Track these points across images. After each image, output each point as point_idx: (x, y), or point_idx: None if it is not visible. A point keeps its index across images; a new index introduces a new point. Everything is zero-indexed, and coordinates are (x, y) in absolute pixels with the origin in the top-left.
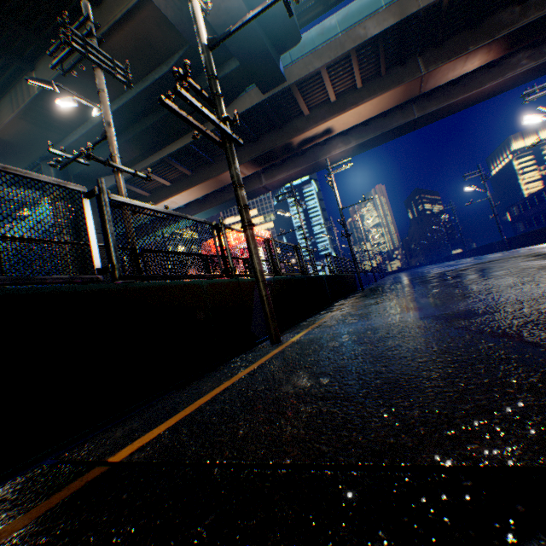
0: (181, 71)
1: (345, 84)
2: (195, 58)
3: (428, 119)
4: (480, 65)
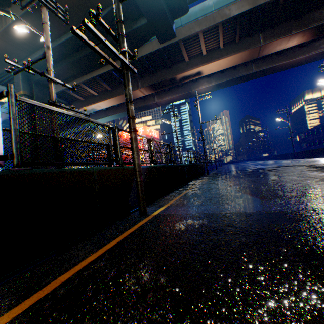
0: (94, 11)
1: (213, 44)
2: None
3: (261, 73)
4: (297, 44)
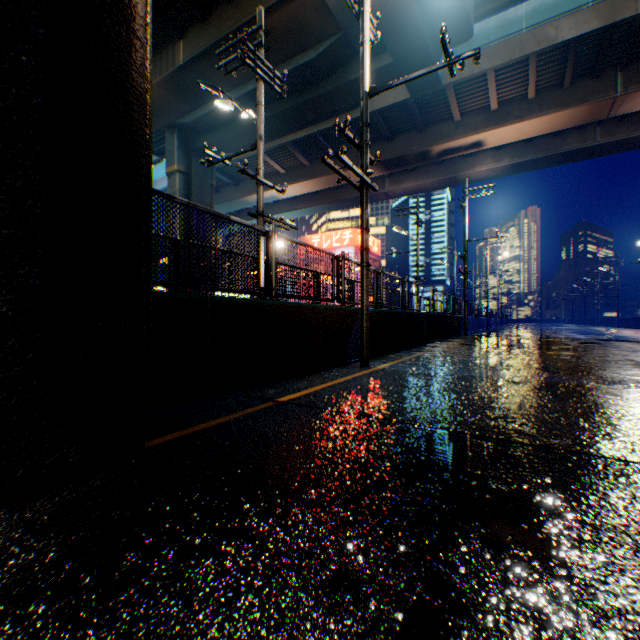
0: (341, 125)
1: (513, 91)
2: (346, 46)
3: (612, 148)
4: None
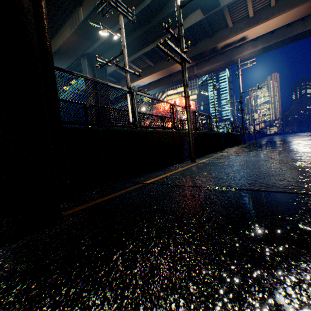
0: (166, 26)
1: (262, 3)
2: None
3: None
4: None
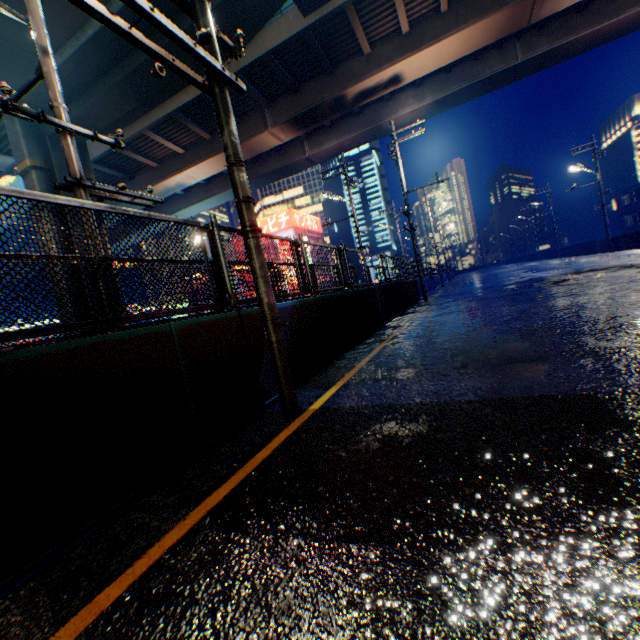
0: None
1: (423, 4)
2: None
3: (535, 64)
4: None
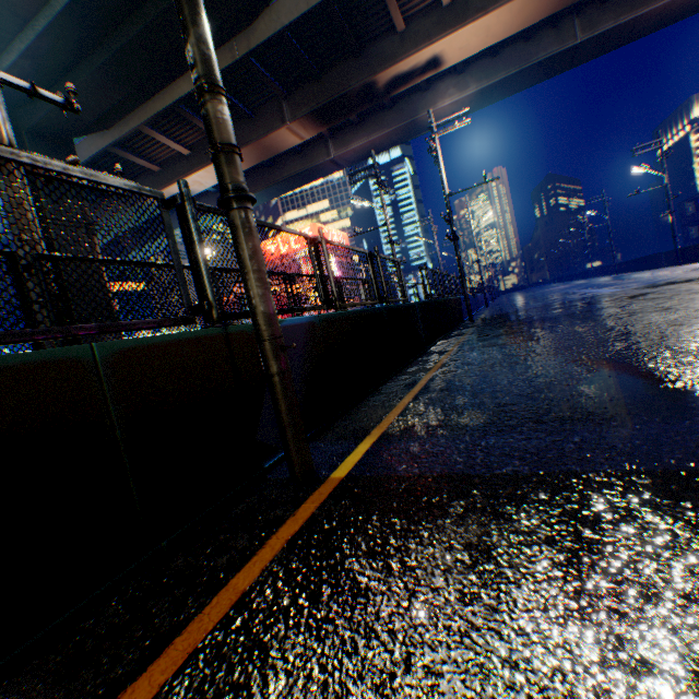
0: None
1: None
2: None
3: (597, 45)
4: None
